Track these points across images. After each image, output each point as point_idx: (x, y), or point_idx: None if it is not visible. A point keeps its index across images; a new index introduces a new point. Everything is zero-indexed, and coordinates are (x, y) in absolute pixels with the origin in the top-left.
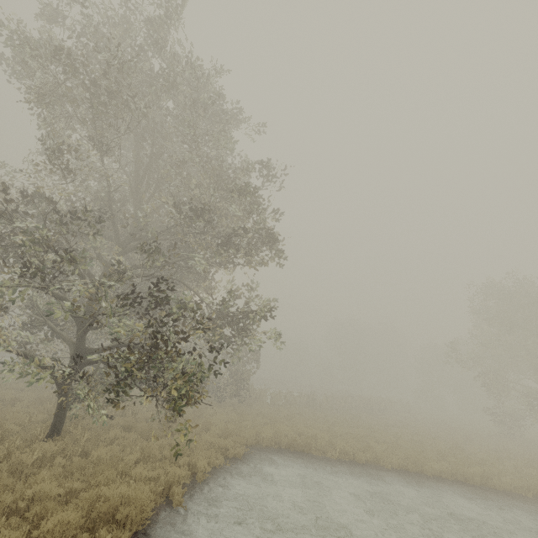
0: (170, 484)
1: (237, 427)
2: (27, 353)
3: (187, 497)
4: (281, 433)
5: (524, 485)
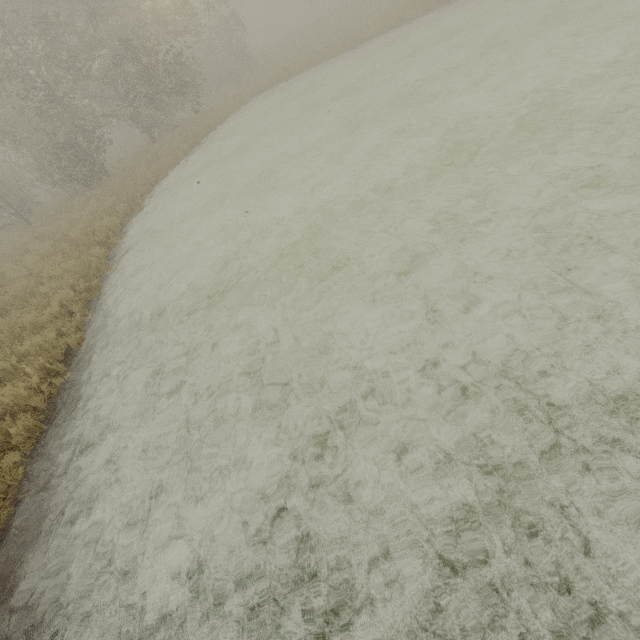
0: (209, 127)
1: (244, 90)
2: (107, 114)
3: (219, 127)
4: (272, 76)
5: (424, 7)
